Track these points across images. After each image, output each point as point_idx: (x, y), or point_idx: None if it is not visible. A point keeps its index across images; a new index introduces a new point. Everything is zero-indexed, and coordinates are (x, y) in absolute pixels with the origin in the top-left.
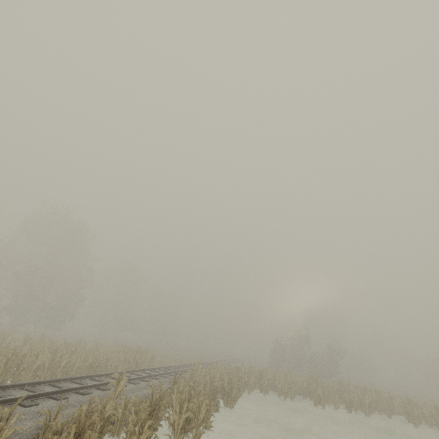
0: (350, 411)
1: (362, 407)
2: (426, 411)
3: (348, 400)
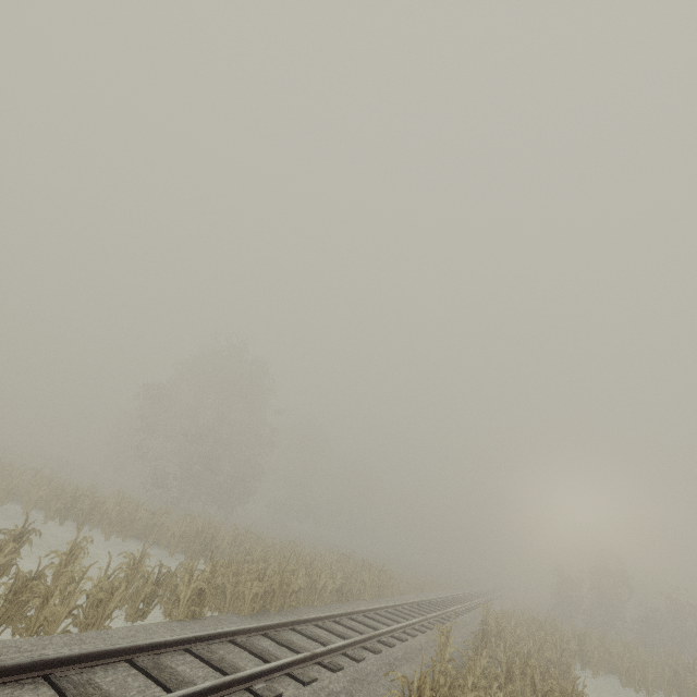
0: None
1: None
2: None
3: None
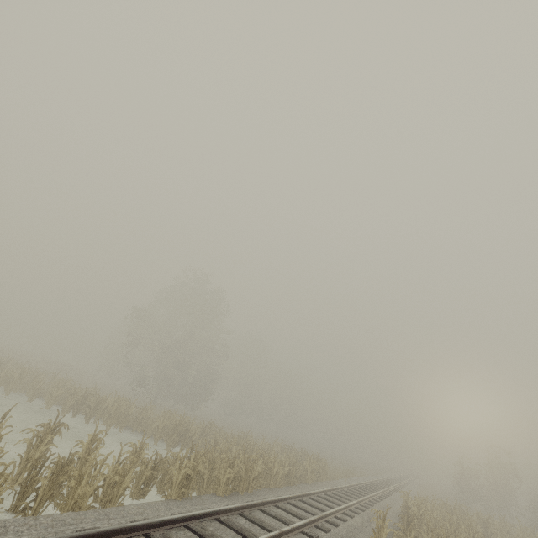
0: None
1: None
2: None
3: None
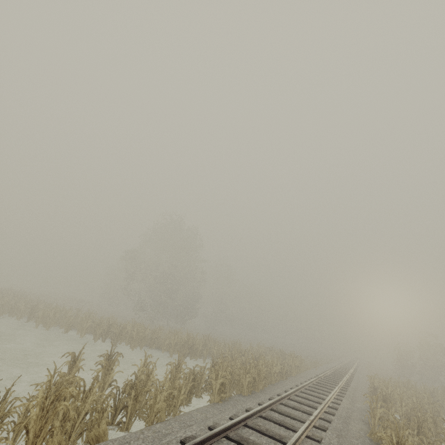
0: None
1: None
2: None
3: None
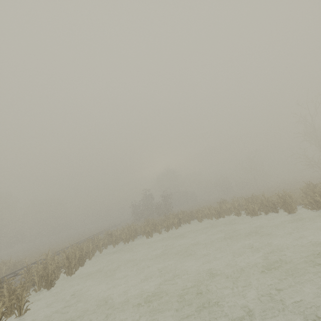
0: (168, 231)
1: (174, 226)
2: (206, 212)
3: (166, 225)
